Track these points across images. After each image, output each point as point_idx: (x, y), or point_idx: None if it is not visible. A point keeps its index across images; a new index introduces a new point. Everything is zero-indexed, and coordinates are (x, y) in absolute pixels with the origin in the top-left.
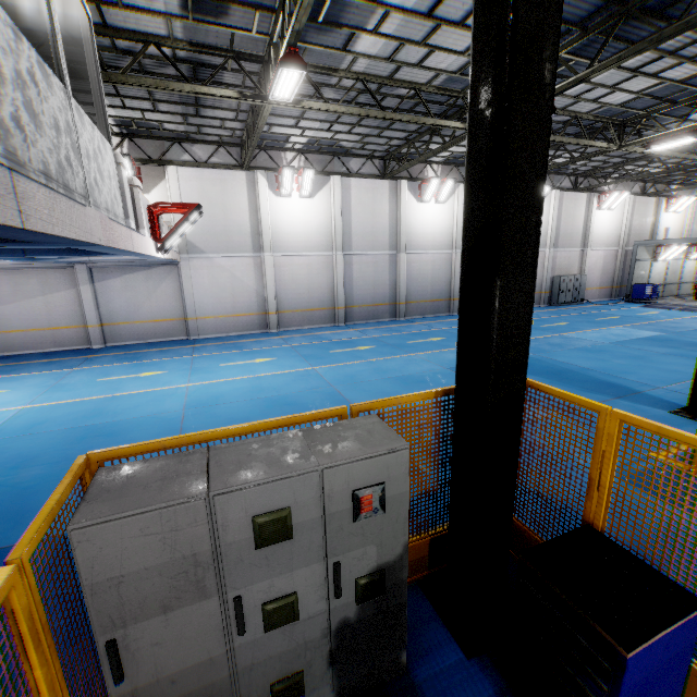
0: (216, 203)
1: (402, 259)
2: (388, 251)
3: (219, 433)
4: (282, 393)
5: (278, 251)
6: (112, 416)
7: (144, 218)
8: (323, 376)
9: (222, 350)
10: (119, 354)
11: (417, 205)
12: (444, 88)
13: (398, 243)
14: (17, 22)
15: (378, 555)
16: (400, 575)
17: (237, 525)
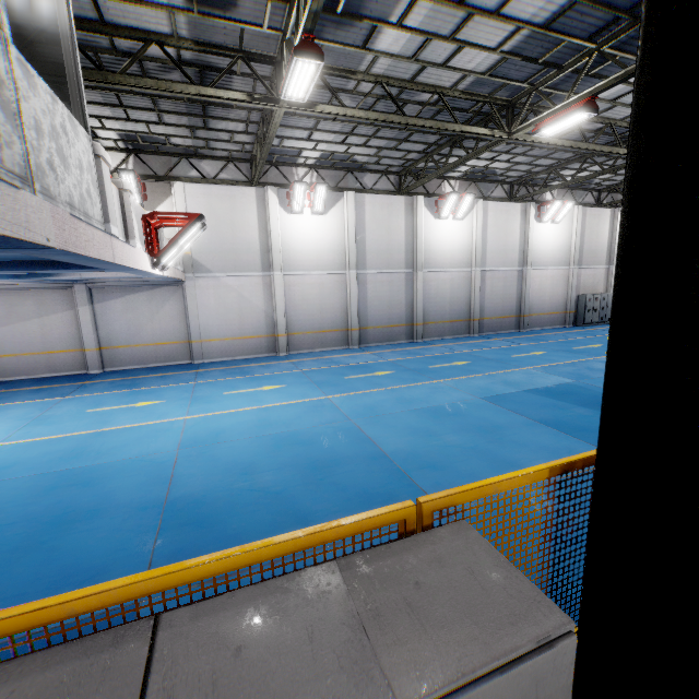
0: (224, 220)
1: (419, 278)
2: (404, 269)
3: (185, 575)
4: (293, 429)
5: (288, 269)
6: (94, 458)
7: (136, 227)
8: (340, 407)
9: (227, 375)
10: (116, 380)
11: (434, 221)
12: (470, 93)
13: (414, 261)
14: None
15: None
16: None
17: None
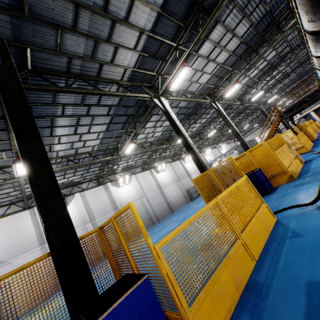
0: (12, 231)
1: None
2: (113, 212)
3: None
4: None
5: None
6: None
7: None
8: None
9: None
10: None
11: (118, 189)
12: (100, 150)
13: (116, 207)
14: None
15: None
16: None
17: None
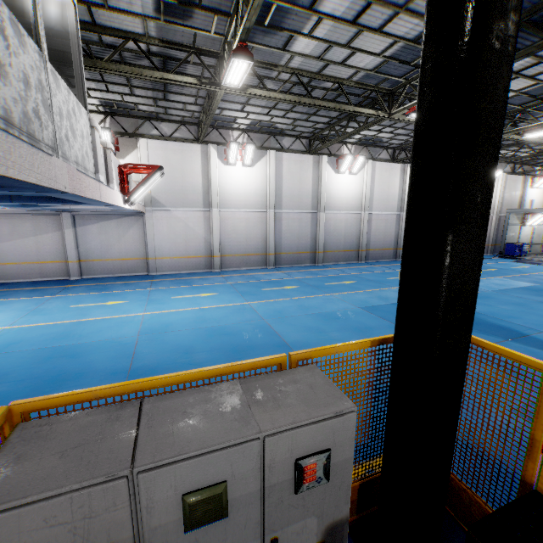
0: (176, 168)
1: (321, 217)
2: (310, 210)
3: (155, 382)
4: (221, 324)
5: (223, 207)
6: (77, 339)
7: (114, 175)
8: (256, 310)
9: (174, 284)
10: (91, 285)
11: (335, 175)
12: (362, 83)
13: (318, 204)
14: (24, 18)
15: (318, 526)
16: None
17: (165, 505)
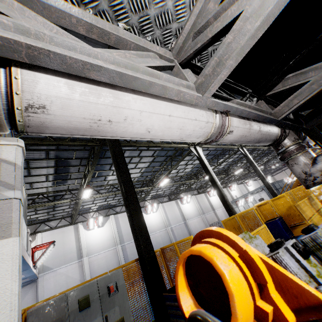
0: (59, 242)
1: None
2: None
3: (67, 290)
4: None
5: (90, 254)
6: None
7: (30, 252)
8: None
9: None
10: None
11: (146, 215)
12: (138, 180)
13: None
14: None
15: (120, 310)
16: (130, 318)
17: (74, 303)
